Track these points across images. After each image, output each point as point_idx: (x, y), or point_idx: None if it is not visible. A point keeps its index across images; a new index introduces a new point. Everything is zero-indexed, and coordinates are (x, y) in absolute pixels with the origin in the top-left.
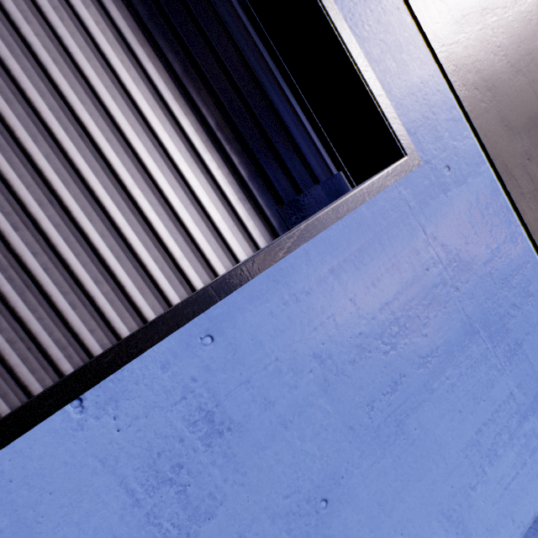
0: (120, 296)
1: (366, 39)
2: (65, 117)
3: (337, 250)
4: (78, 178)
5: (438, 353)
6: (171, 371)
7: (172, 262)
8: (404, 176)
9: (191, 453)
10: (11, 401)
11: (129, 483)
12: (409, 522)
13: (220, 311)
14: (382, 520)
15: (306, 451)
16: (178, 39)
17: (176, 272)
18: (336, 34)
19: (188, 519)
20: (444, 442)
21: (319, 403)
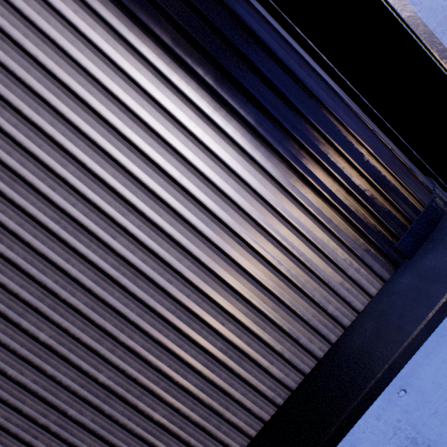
0: (297, 347)
1: None
2: (226, 234)
3: None
4: (247, 276)
5: None
6: (383, 419)
7: (325, 313)
8: None
9: None
10: (255, 427)
11: None
12: None
13: (406, 370)
14: None
15: None
16: (282, 129)
17: (329, 320)
18: None
19: None
20: None
21: None
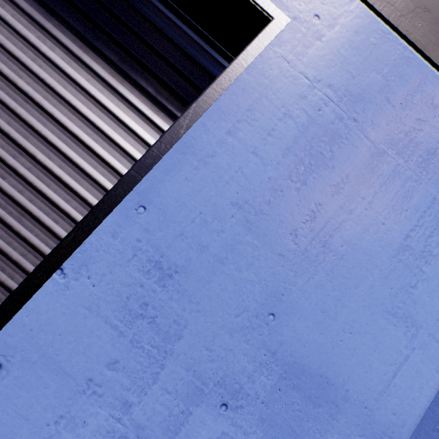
0: (86, 207)
1: None
2: (12, 91)
3: (230, 116)
4: (33, 132)
5: (348, 179)
6: (120, 237)
7: (116, 173)
8: (276, 37)
9: (151, 294)
10: None
11: (112, 321)
12: (356, 323)
13: (145, 186)
14: (328, 324)
15: (245, 279)
16: (72, 5)
17: None
18: None
19: (163, 341)
20: (373, 253)
21: (246, 240)
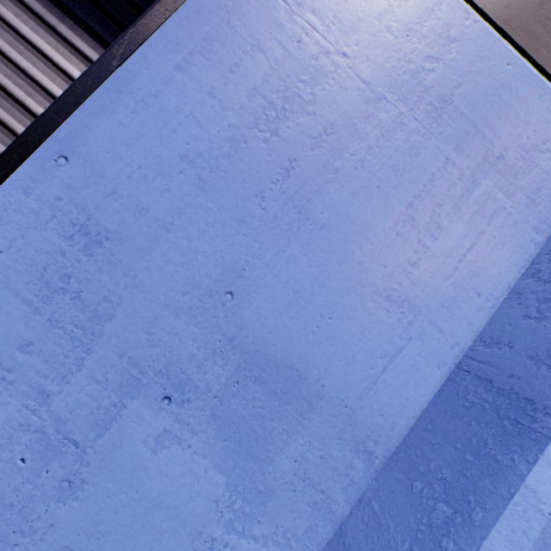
0: None
1: None
2: None
3: (179, 46)
4: None
5: (334, 130)
6: (35, 194)
7: None
8: None
9: (75, 264)
10: None
11: (25, 296)
12: (337, 306)
13: (67, 132)
14: (302, 307)
15: (196, 250)
16: None
17: None
18: None
19: (90, 321)
20: (363, 222)
21: (198, 203)
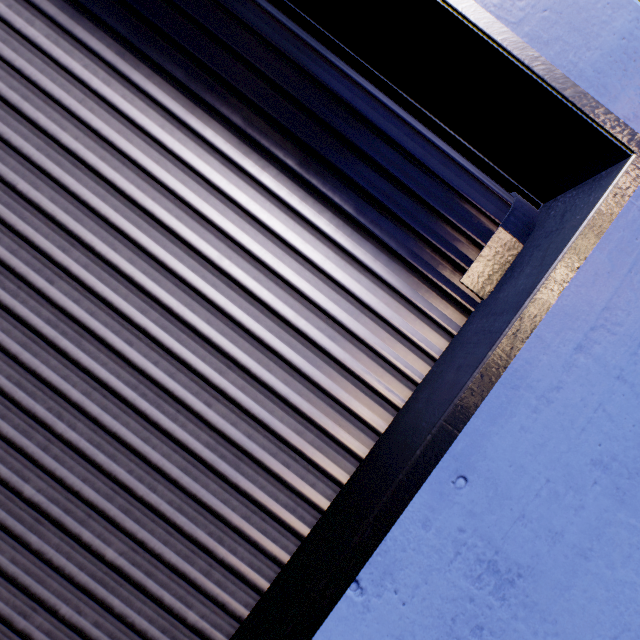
0: (326, 440)
1: (523, 20)
2: (208, 272)
3: (578, 321)
4: (243, 332)
5: None
6: (434, 527)
7: (364, 386)
8: (639, 183)
9: (486, 611)
10: (267, 574)
11: None
12: None
13: (463, 445)
14: None
15: (621, 580)
16: (281, 129)
17: (371, 396)
18: (483, 36)
19: None
20: None
21: (618, 519)
